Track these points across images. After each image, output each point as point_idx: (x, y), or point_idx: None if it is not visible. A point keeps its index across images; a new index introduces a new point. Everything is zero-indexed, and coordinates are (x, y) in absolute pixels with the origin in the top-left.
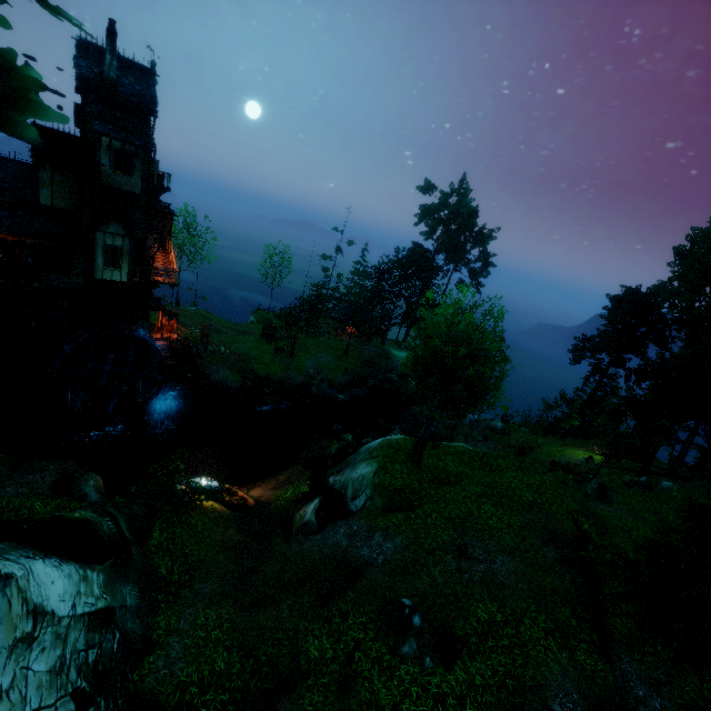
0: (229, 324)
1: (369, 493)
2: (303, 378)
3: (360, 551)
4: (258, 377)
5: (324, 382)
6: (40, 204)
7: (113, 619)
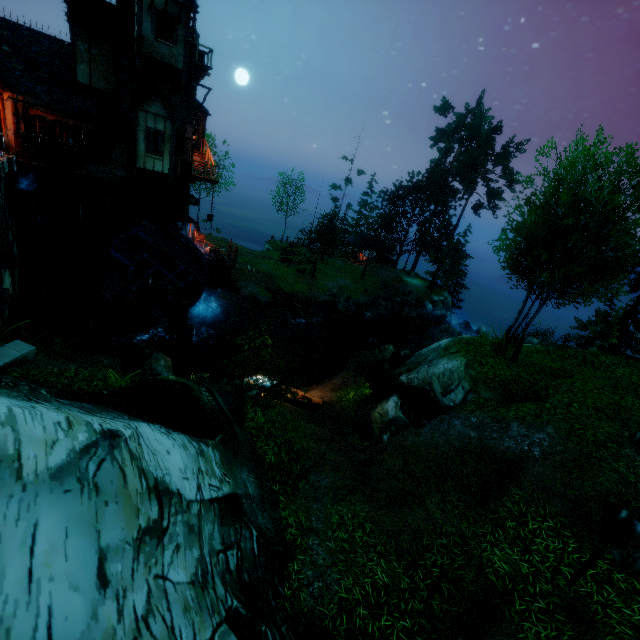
0: (248, 250)
1: (467, 386)
2: (328, 297)
3: (502, 443)
4: (286, 293)
5: (351, 300)
6: (78, 82)
7: (242, 510)
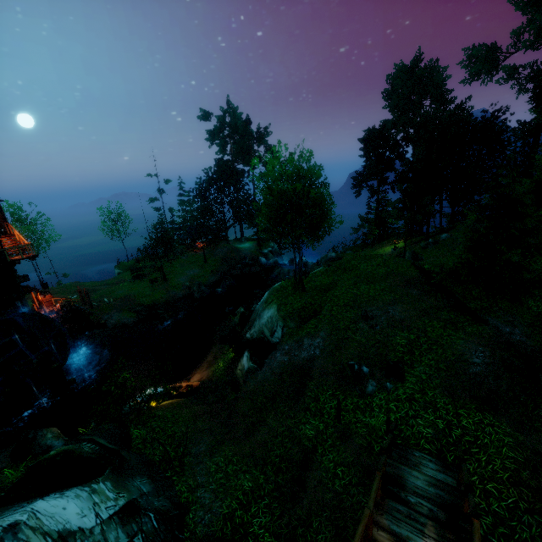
0: (100, 283)
1: (282, 324)
2: (184, 291)
3: (300, 356)
4: (147, 306)
5: (202, 285)
6: None
7: (140, 507)
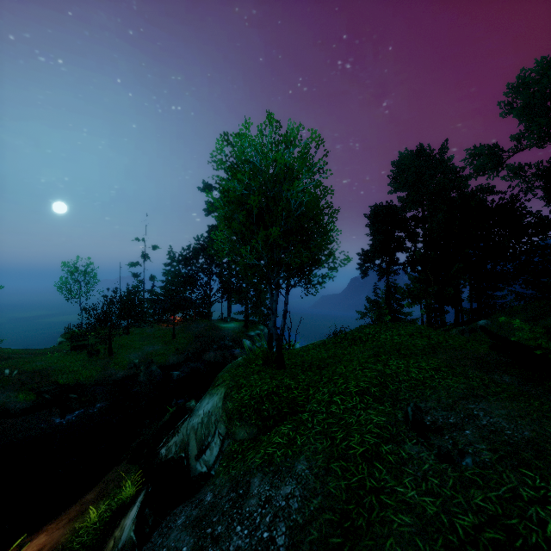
0: (26, 351)
1: (223, 429)
2: (127, 371)
3: (227, 545)
4: (62, 386)
5: (153, 364)
6: None
7: None
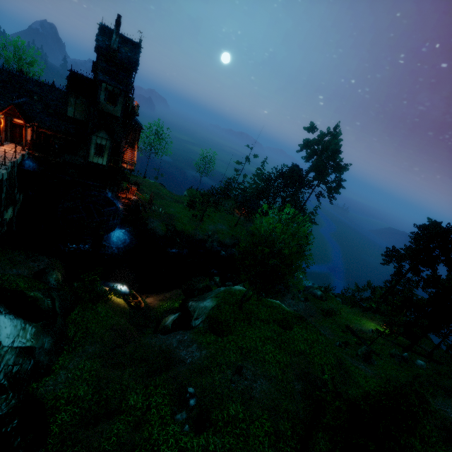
0: (170, 195)
1: (204, 319)
2: (204, 236)
3: (180, 352)
4: (176, 230)
5: (215, 241)
6: (67, 116)
7: (33, 353)
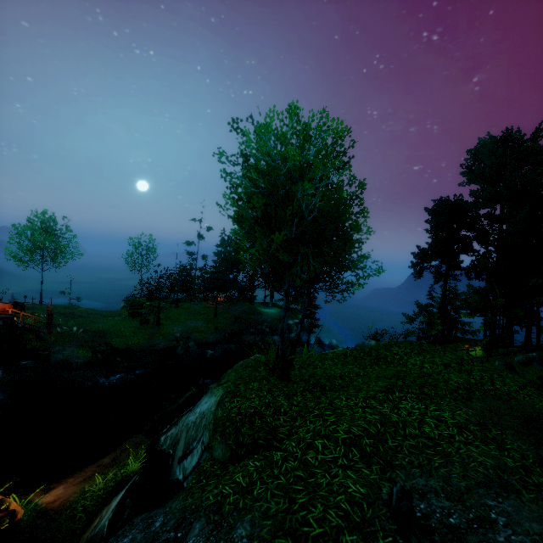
0: (95, 311)
1: (206, 439)
2: (169, 342)
3: None
4: (113, 348)
5: (190, 340)
6: None
7: None
